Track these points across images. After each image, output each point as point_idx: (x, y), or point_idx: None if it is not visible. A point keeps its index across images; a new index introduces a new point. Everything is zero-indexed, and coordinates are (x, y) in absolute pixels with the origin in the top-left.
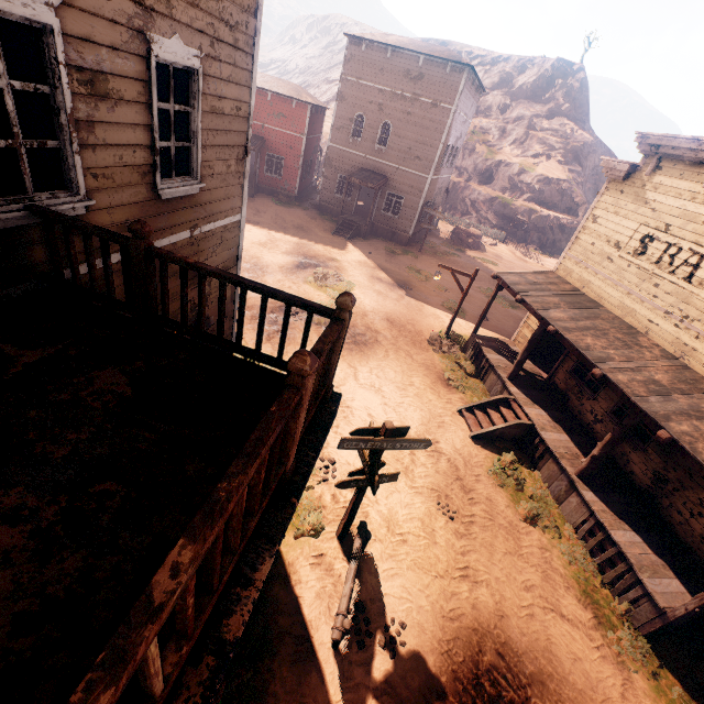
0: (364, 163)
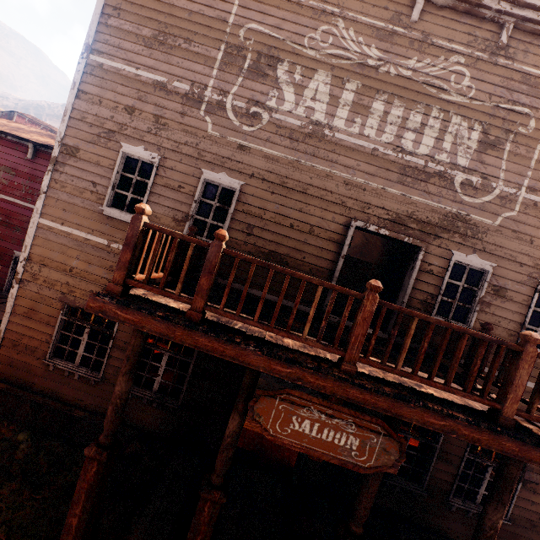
0: None
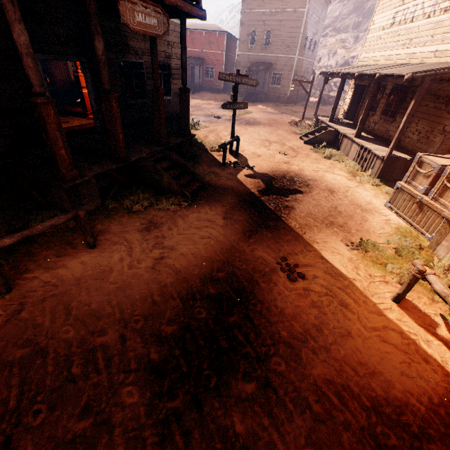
0: (258, 59)
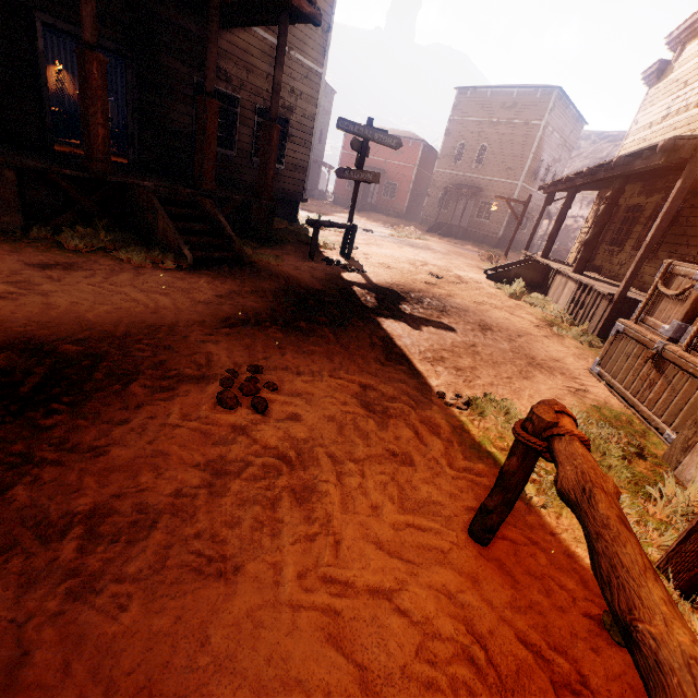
0: (462, 180)
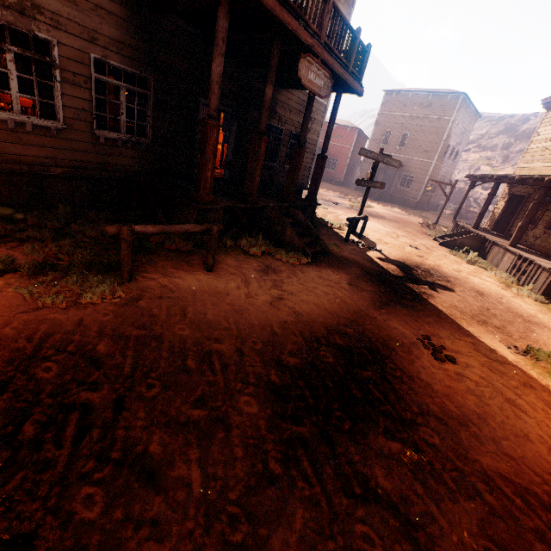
0: None
